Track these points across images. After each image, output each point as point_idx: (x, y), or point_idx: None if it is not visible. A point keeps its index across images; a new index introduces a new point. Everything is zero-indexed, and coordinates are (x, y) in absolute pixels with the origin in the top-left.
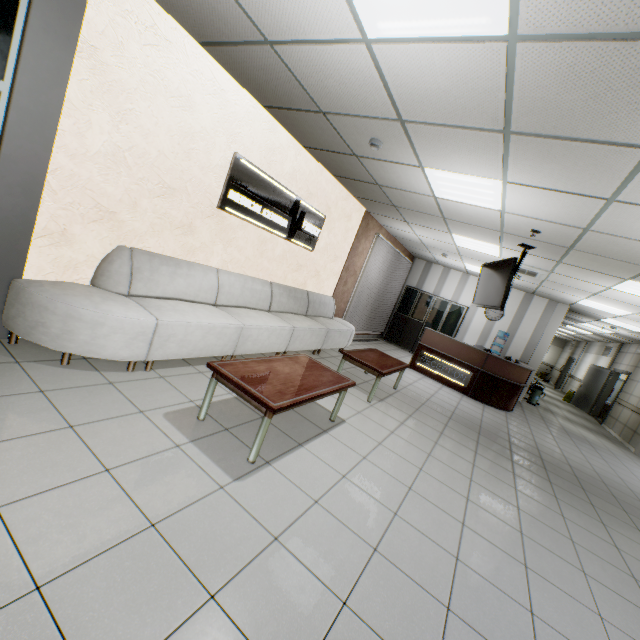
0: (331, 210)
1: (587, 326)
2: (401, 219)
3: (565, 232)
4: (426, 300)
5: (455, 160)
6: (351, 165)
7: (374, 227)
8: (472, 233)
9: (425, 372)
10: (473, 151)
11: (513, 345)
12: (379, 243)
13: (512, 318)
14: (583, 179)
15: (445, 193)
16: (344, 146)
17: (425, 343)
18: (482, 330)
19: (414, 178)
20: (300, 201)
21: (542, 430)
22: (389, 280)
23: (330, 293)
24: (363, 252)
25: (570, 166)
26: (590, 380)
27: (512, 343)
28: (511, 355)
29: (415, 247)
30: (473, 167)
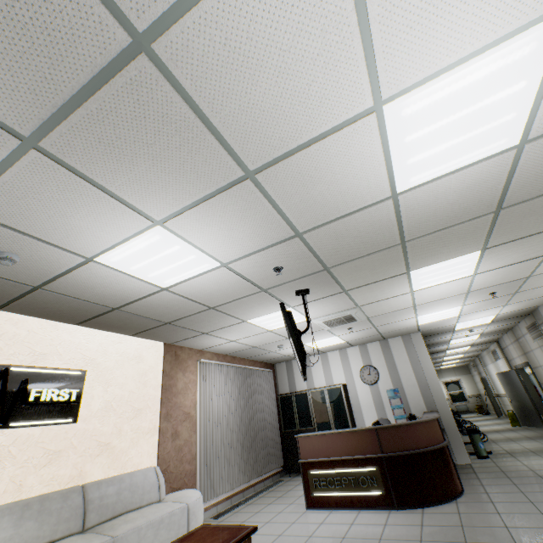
0: (97, 360)
1: (457, 342)
2: (197, 333)
3: (294, 251)
4: (303, 399)
5: (86, 227)
6: (60, 302)
7: (191, 355)
8: (254, 308)
9: (329, 502)
10: (69, 200)
11: (409, 398)
12: (206, 368)
13: (387, 370)
14: (188, 162)
15: (160, 277)
16: (9, 282)
17: (307, 457)
18: (373, 399)
19: (114, 278)
20: (8, 368)
21: (514, 501)
22: (250, 400)
23: (151, 461)
24: (188, 386)
25: (150, 150)
26: (510, 389)
27: (407, 396)
28: (416, 410)
29: (256, 354)
30: (111, 224)
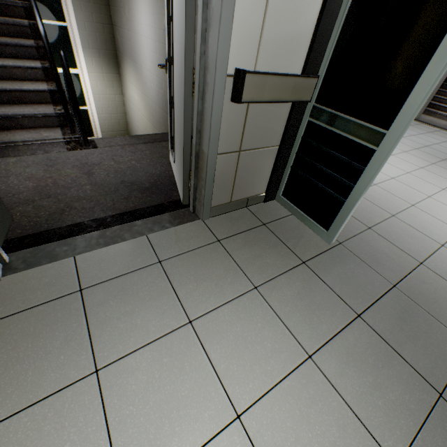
0: None
1: None
2: None
3: None
4: None
5: None
6: None
7: None
8: None
9: None
10: None
11: None
12: None
13: None
14: None
15: None
16: None
17: None
18: None
19: None
20: None
21: None
22: None
23: None
24: None
25: None
26: None
27: None
28: None
29: None
30: None
